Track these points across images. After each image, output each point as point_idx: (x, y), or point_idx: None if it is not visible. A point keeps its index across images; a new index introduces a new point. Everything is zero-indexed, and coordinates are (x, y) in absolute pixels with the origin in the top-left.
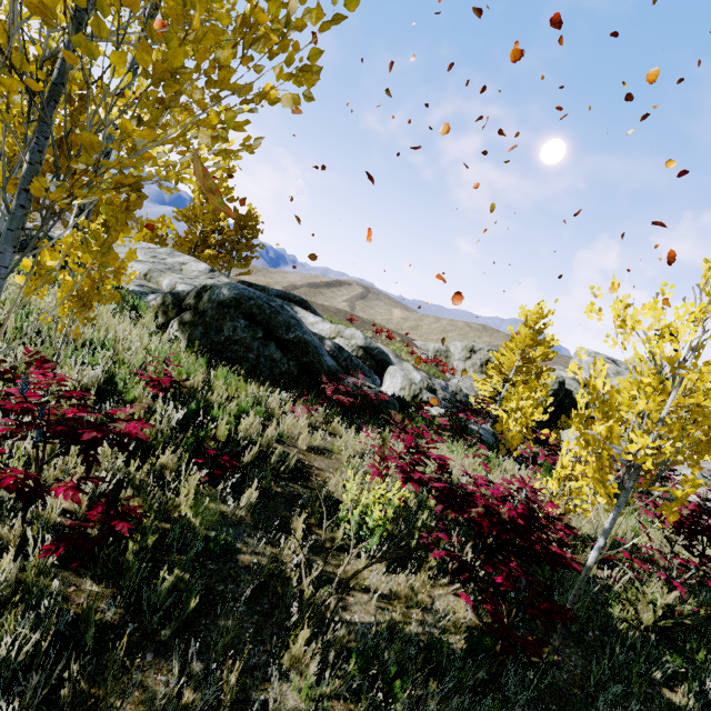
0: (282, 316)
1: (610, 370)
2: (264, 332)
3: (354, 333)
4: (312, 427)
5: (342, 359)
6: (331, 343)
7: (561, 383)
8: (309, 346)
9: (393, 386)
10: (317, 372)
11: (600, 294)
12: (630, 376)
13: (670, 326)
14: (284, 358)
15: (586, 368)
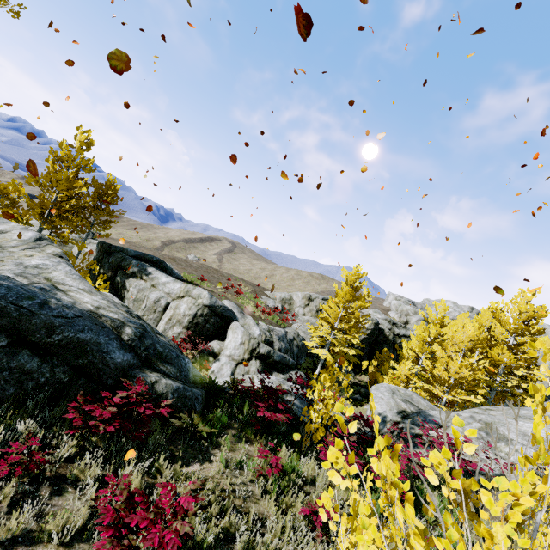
0: (40, 316)
1: (410, 311)
2: (11, 339)
3: (201, 293)
4: (41, 479)
5: (143, 348)
6: (132, 331)
7: (376, 324)
8: (86, 345)
9: (234, 340)
10: (99, 373)
11: (351, 423)
12: (423, 322)
13: (472, 486)
14: (46, 365)
15: (394, 309)
